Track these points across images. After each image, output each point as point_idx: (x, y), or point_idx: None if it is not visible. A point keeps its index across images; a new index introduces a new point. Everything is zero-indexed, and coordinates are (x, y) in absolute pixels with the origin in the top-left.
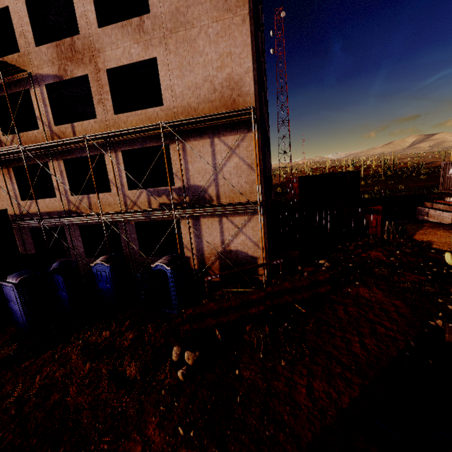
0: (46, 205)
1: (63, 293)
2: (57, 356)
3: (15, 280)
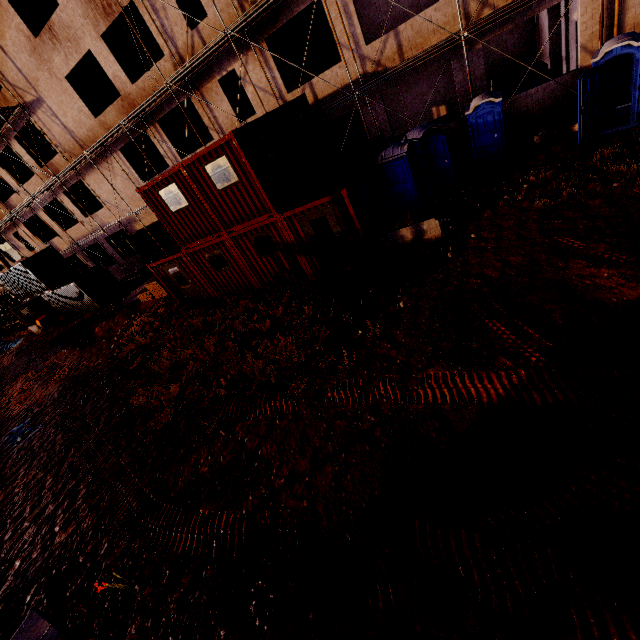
0: (327, 84)
1: (445, 161)
2: (521, 197)
3: (400, 150)
